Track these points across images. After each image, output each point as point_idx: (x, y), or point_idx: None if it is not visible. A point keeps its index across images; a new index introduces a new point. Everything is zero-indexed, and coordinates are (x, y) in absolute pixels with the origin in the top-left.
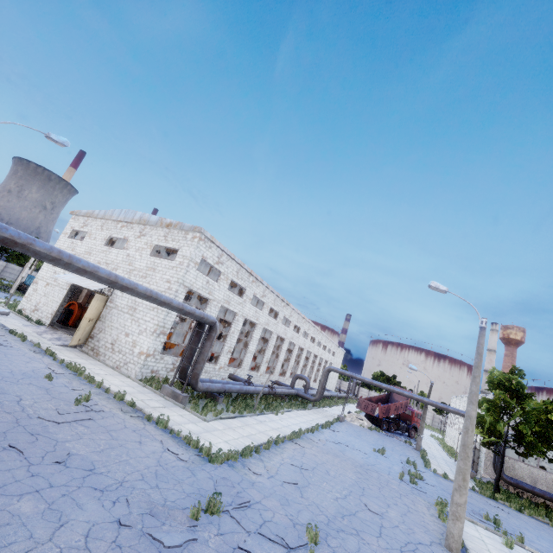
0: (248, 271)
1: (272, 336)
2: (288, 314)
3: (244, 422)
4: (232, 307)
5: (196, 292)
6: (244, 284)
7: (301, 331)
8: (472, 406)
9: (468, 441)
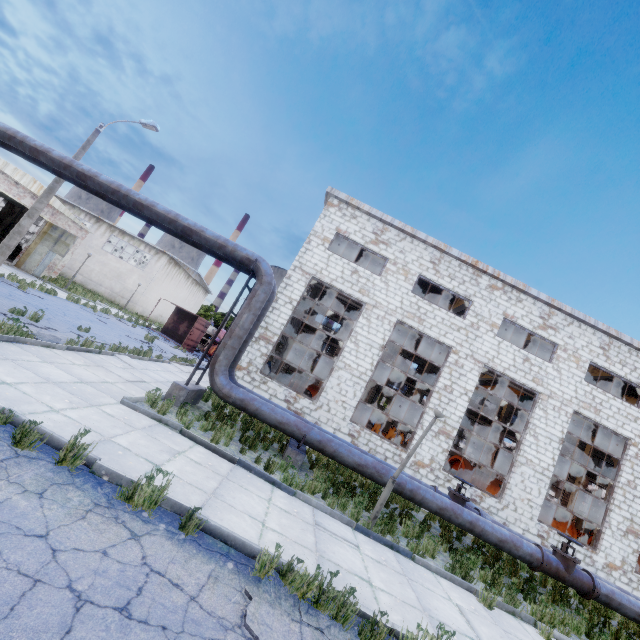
0: (466, 263)
1: (632, 453)
2: None
3: (244, 479)
4: (433, 331)
5: (333, 287)
6: (464, 290)
7: None
8: None
9: None
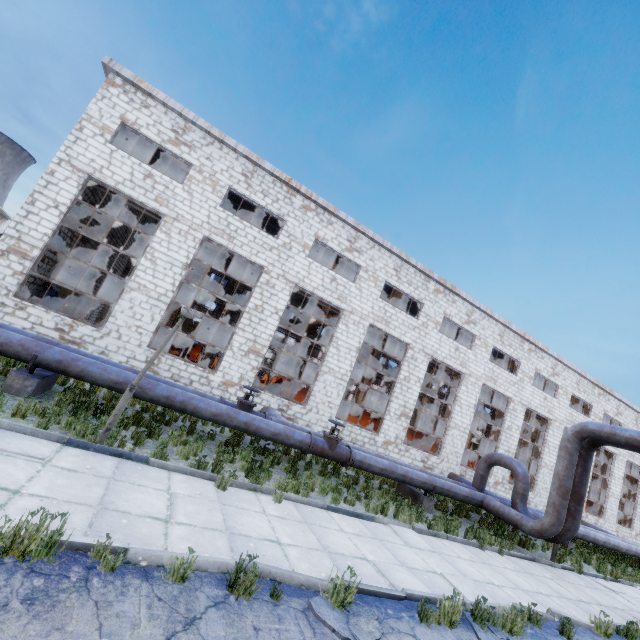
0: (280, 179)
1: (410, 355)
2: (458, 316)
3: None
4: (245, 250)
5: (120, 193)
6: (278, 209)
7: (526, 371)
8: None
9: None
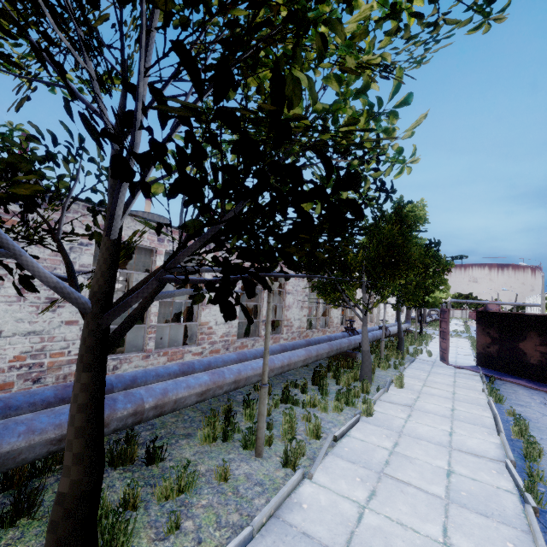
0: None
1: None
2: None
3: None
4: None
5: None
6: None
7: None
8: (543, 301)
9: (543, 311)
